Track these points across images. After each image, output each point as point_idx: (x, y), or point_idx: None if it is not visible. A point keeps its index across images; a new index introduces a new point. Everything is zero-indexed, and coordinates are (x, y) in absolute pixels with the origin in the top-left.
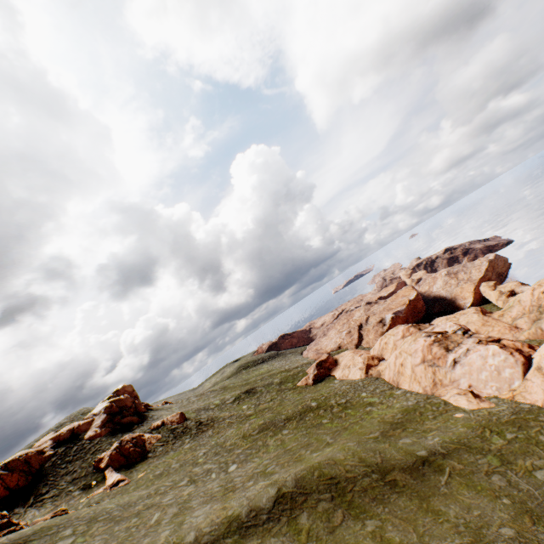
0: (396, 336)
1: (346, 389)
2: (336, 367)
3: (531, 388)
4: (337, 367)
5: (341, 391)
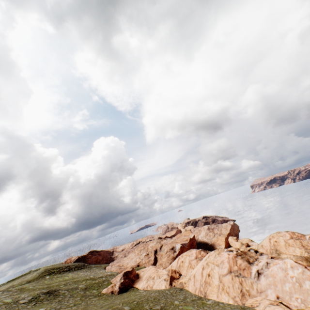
0: (191, 256)
1: (156, 297)
2: (139, 279)
3: None
4: (140, 279)
5: (152, 298)
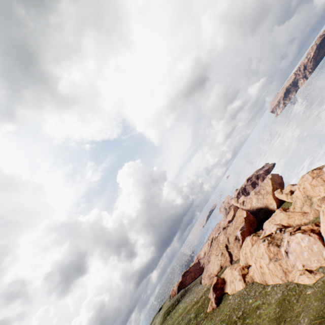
0: (248, 246)
1: (238, 301)
2: (225, 285)
3: None
4: (226, 284)
5: (236, 305)
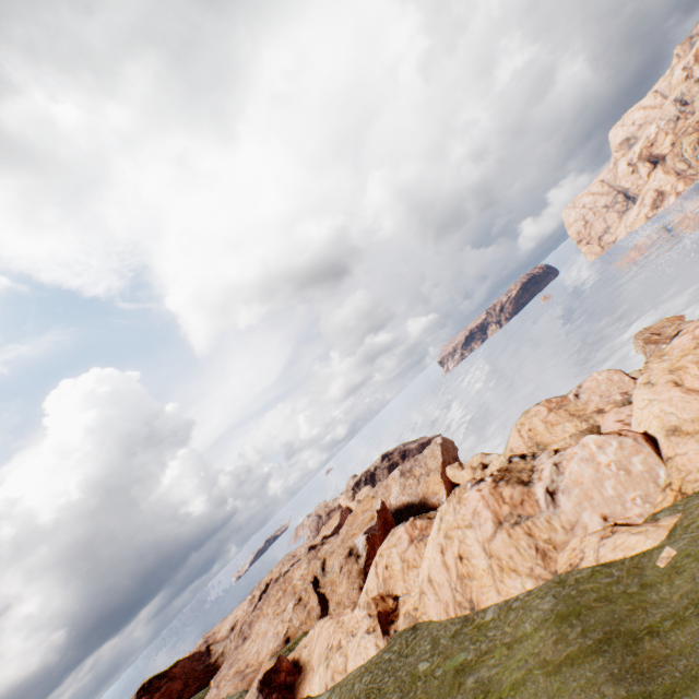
0: (400, 543)
1: (370, 686)
2: (304, 672)
3: (693, 462)
4: (308, 670)
5: (361, 697)
